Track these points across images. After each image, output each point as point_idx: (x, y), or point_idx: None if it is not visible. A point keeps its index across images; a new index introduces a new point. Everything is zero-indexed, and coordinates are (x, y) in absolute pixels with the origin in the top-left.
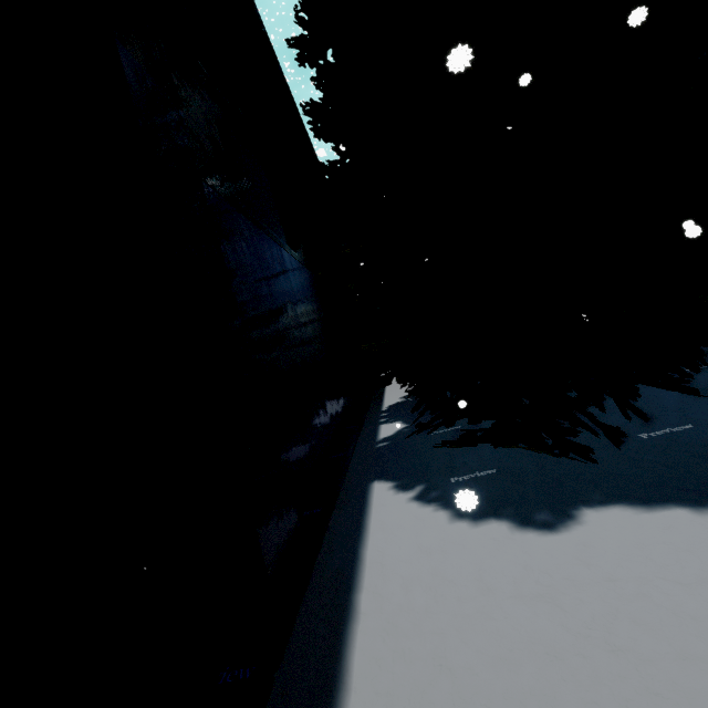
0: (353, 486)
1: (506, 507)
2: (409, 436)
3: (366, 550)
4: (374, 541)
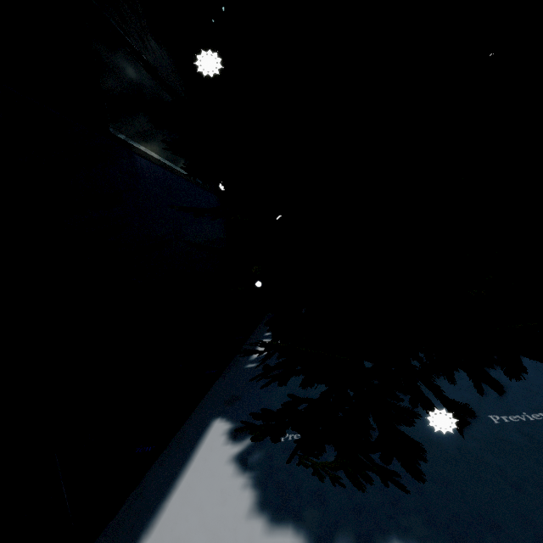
0: (198, 419)
1: (313, 507)
2: (252, 379)
3: (148, 538)
4: (164, 523)
